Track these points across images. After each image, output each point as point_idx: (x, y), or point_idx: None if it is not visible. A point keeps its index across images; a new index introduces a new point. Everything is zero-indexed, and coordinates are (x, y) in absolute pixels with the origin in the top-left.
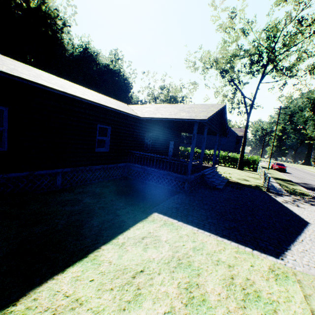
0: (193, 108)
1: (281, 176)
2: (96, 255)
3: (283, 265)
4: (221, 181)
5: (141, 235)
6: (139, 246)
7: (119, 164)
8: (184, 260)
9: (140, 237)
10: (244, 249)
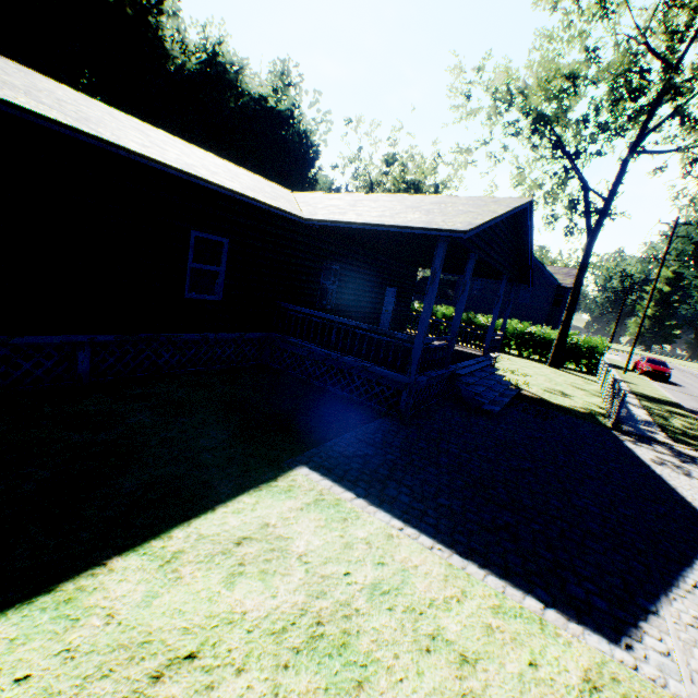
0: (446, 204)
1: (656, 391)
2: (82, 587)
3: (631, 670)
4: (499, 393)
5: (240, 532)
6: (218, 568)
7: (249, 333)
8: (332, 625)
9: (232, 538)
10: (520, 603)
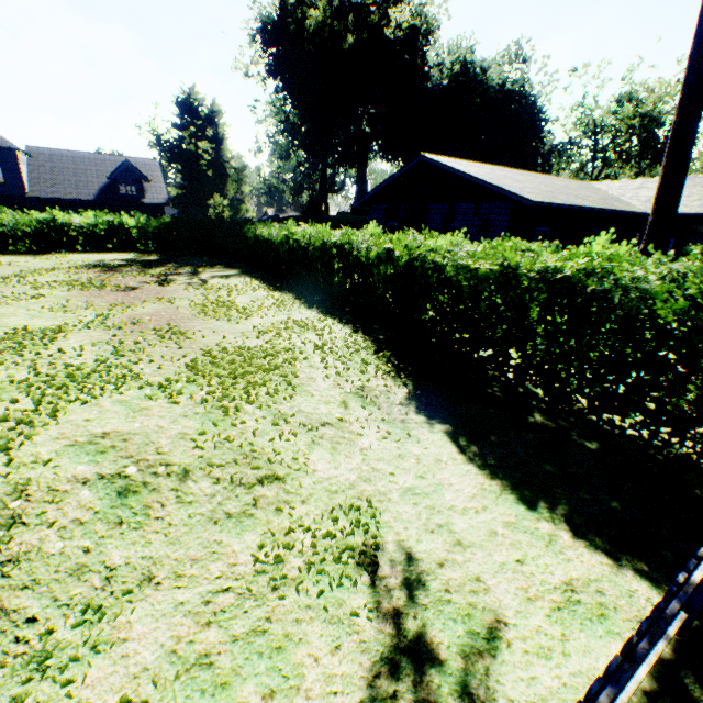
0: None
1: None
2: None
3: None
4: None
5: None
6: None
7: None
8: None
9: None
10: None
